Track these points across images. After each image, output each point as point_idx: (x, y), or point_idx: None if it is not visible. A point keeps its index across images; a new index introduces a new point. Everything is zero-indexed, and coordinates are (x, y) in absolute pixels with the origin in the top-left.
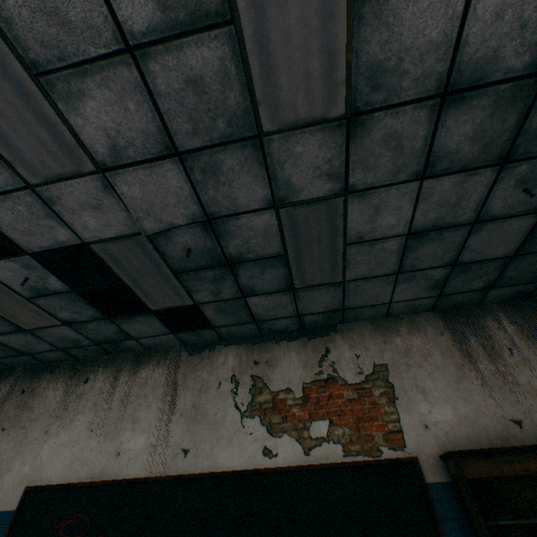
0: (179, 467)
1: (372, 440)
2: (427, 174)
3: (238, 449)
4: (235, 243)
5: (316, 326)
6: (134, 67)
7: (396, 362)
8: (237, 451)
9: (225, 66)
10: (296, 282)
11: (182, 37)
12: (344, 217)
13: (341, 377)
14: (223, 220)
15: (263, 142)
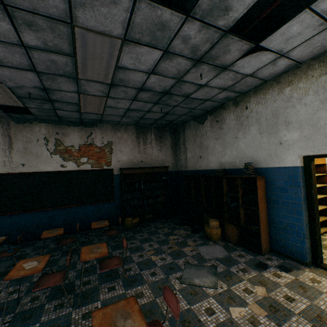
0: (21, 170)
1: (102, 164)
2: (135, 100)
3: (50, 165)
4: (56, 96)
5: (88, 122)
6: (24, 49)
7: (116, 142)
8: (49, 165)
9: (67, 63)
10: (82, 111)
11: (51, 52)
12: (106, 101)
13: (95, 144)
14: (52, 90)
15: (78, 80)
